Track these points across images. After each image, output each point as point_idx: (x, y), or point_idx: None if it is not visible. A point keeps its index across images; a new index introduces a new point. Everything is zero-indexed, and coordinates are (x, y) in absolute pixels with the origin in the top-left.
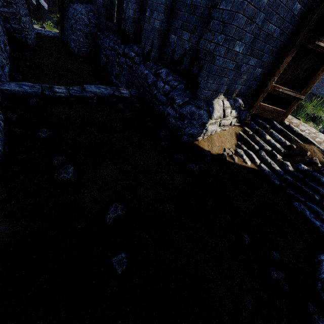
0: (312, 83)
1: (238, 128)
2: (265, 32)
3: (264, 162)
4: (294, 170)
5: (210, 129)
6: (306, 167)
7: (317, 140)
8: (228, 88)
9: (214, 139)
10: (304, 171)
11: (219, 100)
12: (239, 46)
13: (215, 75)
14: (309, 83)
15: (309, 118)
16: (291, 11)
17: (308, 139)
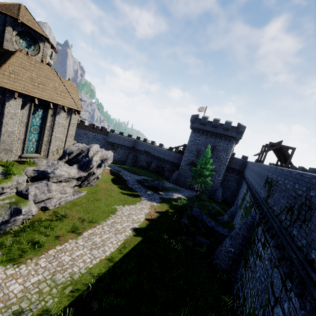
0: None
1: None
2: None
3: None
4: None
5: None
6: None
7: None
8: None
9: None
10: None
11: None
12: None
13: None
14: None
15: None
16: None
17: None
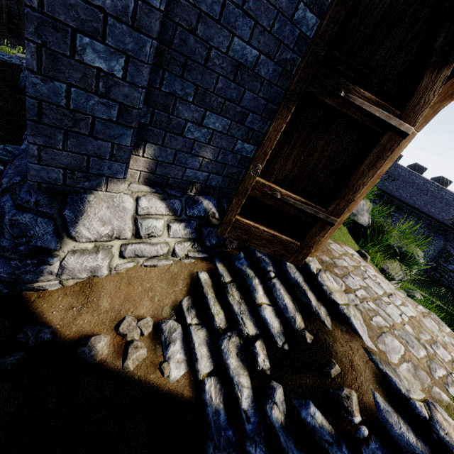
0: (350, 192)
1: (200, 264)
2: (225, 54)
3: (225, 372)
4: (287, 421)
5: (79, 265)
6: (319, 419)
7: (375, 325)
8: (163, 172)
9: (104, 290)
10: (311, 433)
11: (118, 195)
12: (103, 54)
13: (47, 125)
14: (342, 191)
15: (393, 252)
16: (294, 24)
17: (349, 320)
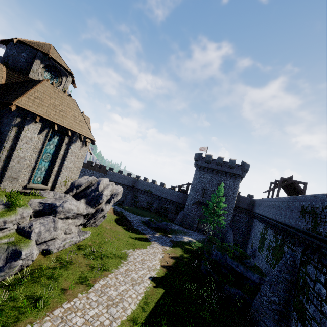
0: None
1: None
2: None
3: None
4: None
5: None
6: None
7: None
8: None
9: None
10: None
11: None
12: None
13: None
14: None
15: None
16: None
17: None
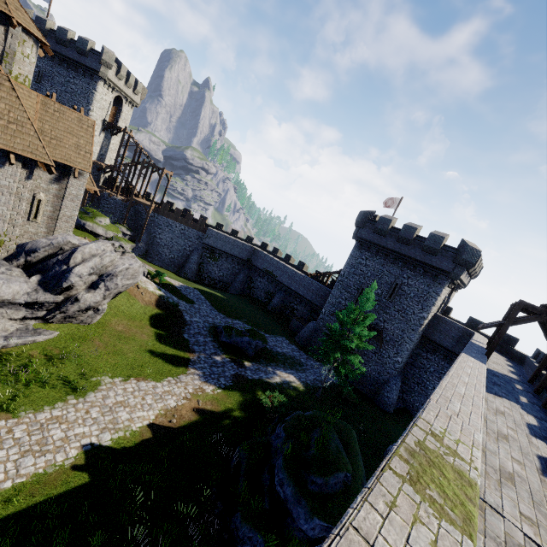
0: None
1: None
2: None
3: None
4: None
5: None
6: None
7: None
8: None
9: None
10: None
11: None
12: None
13: None
14: None
15: None
16: None
17: None
